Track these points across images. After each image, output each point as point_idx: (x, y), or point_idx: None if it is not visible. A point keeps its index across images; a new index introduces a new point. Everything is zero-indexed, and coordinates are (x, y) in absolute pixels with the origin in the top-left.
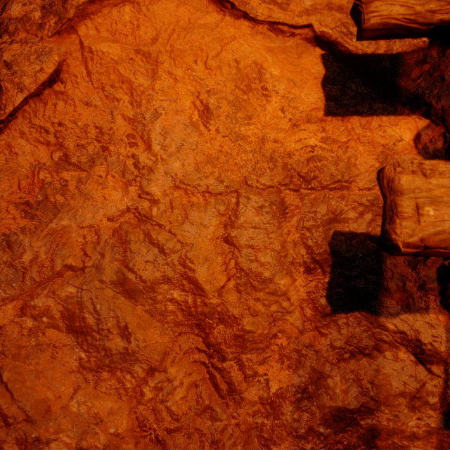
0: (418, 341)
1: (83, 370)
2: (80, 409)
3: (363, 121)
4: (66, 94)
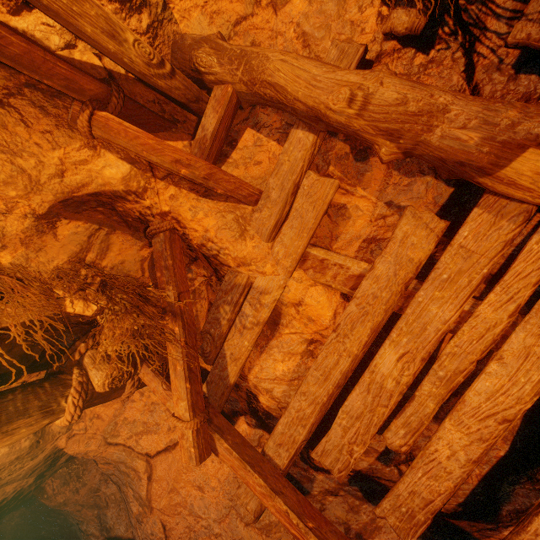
0: (326, 490)
1: None
2: None
3: None
4: (171, 527)
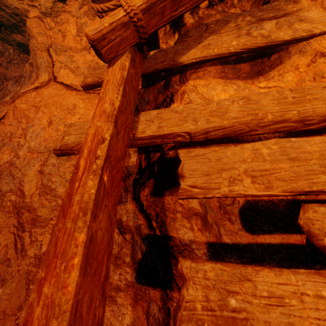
0: (120, 220)
1: None
2: None
3: None
4: (4, 122)
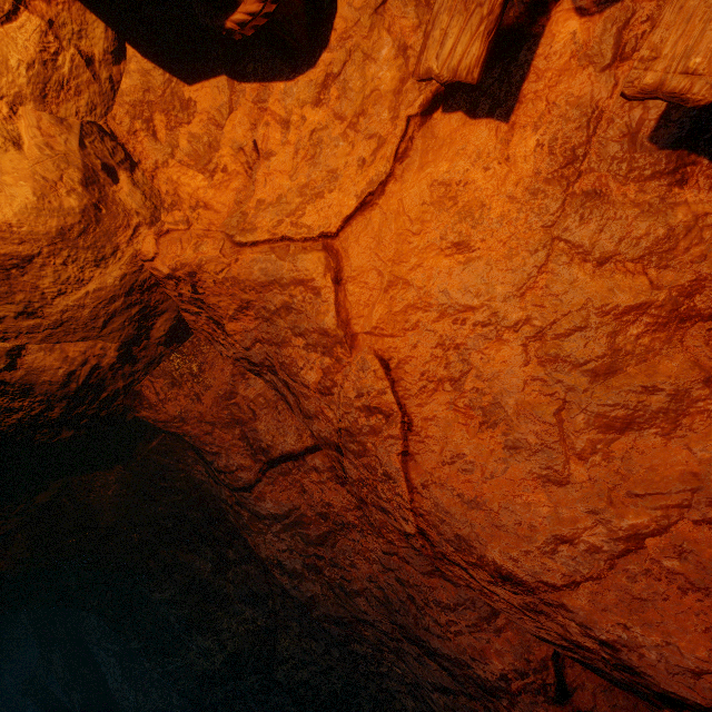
0: None
1: (669, 436)
2: (710, 452)
3: (532, 78)
4: (401, 360)
